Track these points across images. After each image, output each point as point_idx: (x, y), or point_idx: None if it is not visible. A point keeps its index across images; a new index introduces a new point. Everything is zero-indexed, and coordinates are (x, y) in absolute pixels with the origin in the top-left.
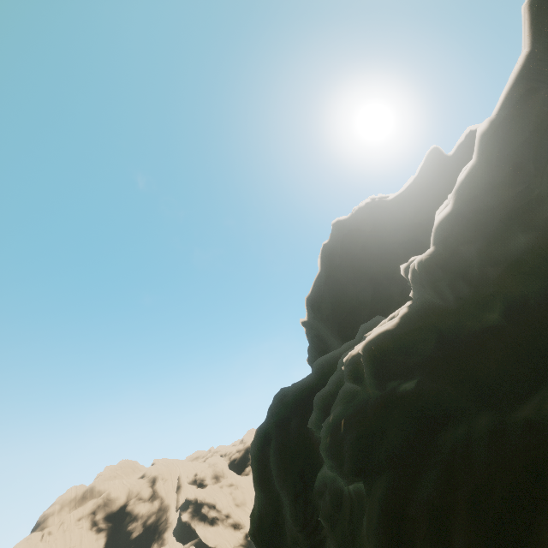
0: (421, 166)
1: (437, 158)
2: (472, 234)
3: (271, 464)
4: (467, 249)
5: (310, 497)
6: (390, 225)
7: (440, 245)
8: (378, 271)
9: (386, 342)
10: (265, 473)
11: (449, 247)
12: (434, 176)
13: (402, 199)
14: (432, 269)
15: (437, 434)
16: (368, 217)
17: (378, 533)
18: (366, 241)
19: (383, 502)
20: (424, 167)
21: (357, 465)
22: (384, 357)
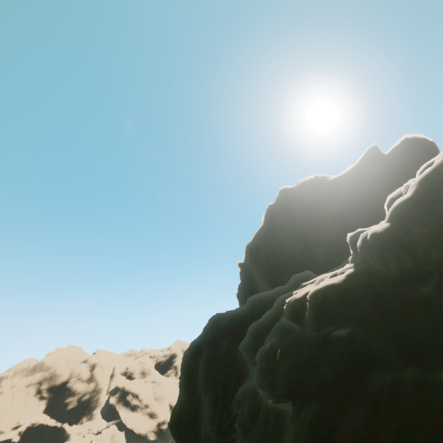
0: (361, 158)
1: (375, 155)
2: (428, 219)
3: (199, 372)
4: (419, 230)
5: (227, 405)
6: (327, 200)
7: (395, 223)
8: (310, 235)
9: (331, 294)
10: (191, 378)
11: (404, 226)
12: (370, 168)
13: (340, 182)
14: (385, 241)
15: (363, 377)
16: (310, 190)
17: None
18: (305, 208)
19: (312, 424)
20: (363, 159)
21: (289, 389)
22: (329, 305)
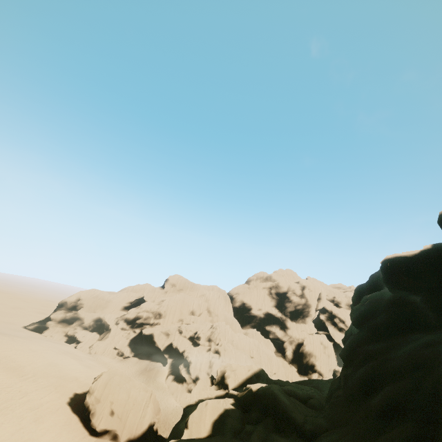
0: None
1: None
2: None
3: None
4: None
5: None
6: None
7: None
8: None
9: (400, 264)
10: None
11: None
12: None
13: None
14: None
15: (408, 331)
16: None
17: (343, 350)
18: None
19: (351, 340)
20: None
21: (357, 322)
22: (393, 273)
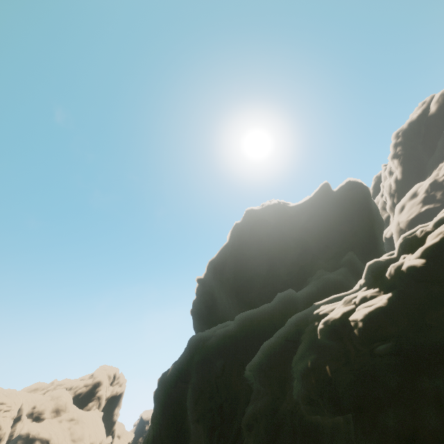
0: (316, 191)
1: (327, 190)
2: None
3: (187, 399)
4: None
5: (224, 430)
6: (289, 224)
7: (429, 260)
8: (275, 254)
9: (380, 315)
10: (171, 407)
11: (438, 263)
12: (323, 201)
13: (300, 209)
14: (424, 273)
15: (415, 383)
16: (274, 214)
17: None
18: (271, 230)
19: (397, 430)
20: (318, 192)
21: (356, 402)
22: (381, 325)
